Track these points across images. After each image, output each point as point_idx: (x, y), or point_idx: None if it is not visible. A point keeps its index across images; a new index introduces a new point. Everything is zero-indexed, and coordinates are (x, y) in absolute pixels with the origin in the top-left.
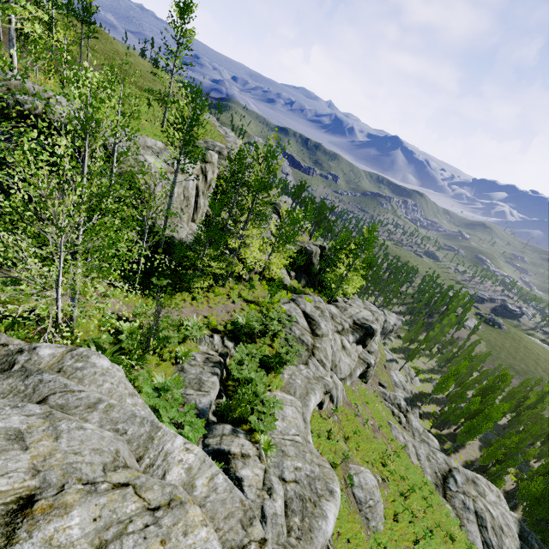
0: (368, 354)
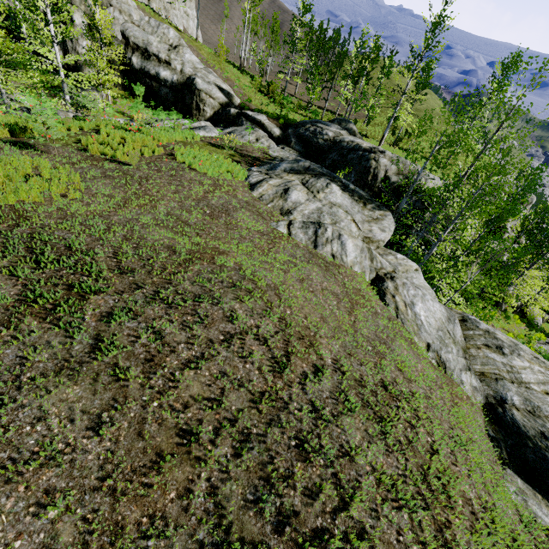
0: None
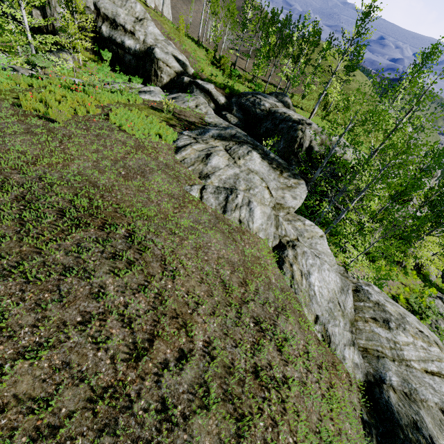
0: None
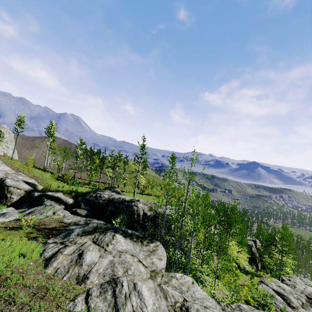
0: None
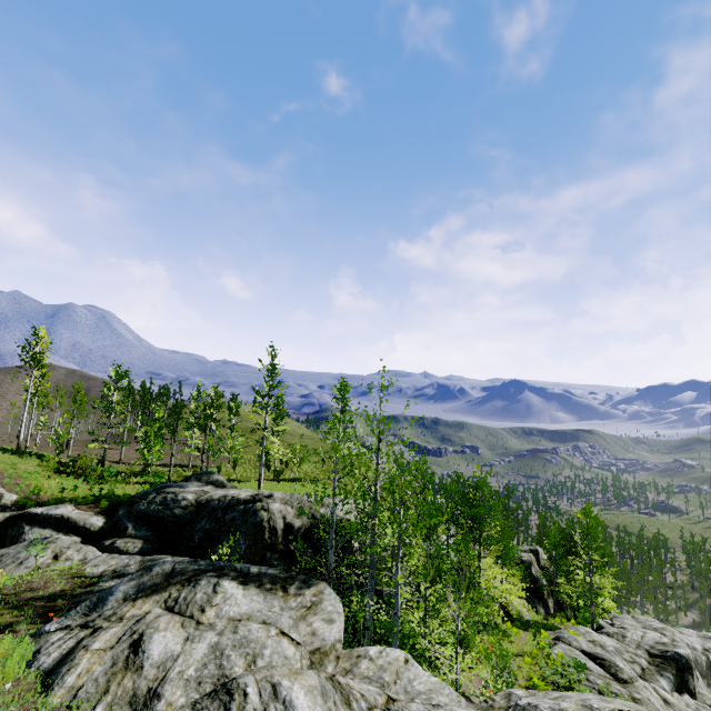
0: (708, 707)
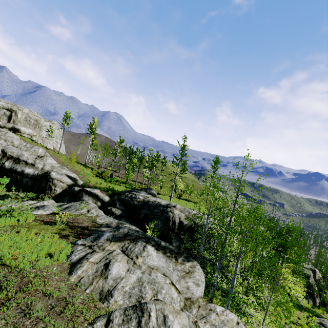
0: None
